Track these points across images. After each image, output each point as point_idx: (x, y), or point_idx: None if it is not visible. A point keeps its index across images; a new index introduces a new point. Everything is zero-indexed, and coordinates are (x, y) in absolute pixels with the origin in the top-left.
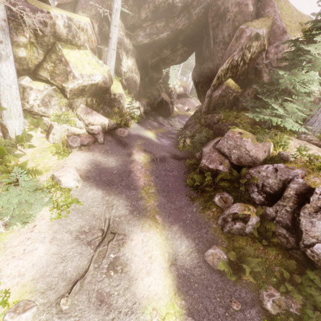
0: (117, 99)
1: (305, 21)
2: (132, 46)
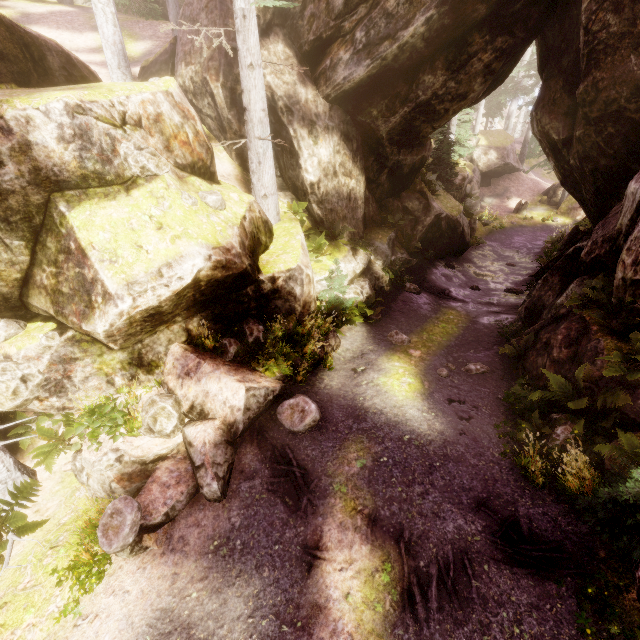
0: (283, 288)
1: None
2: (324, 104)
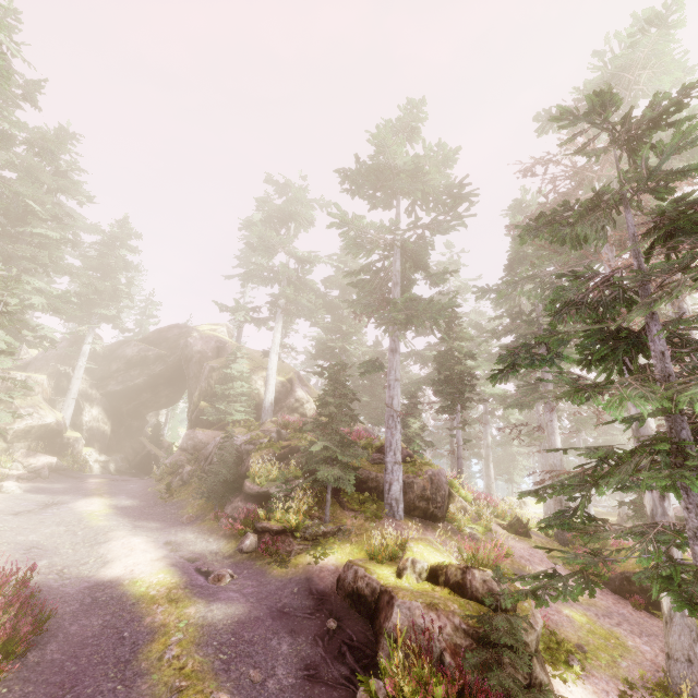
0: (72, 443)
1: (255, 357)
2: (99, 396)
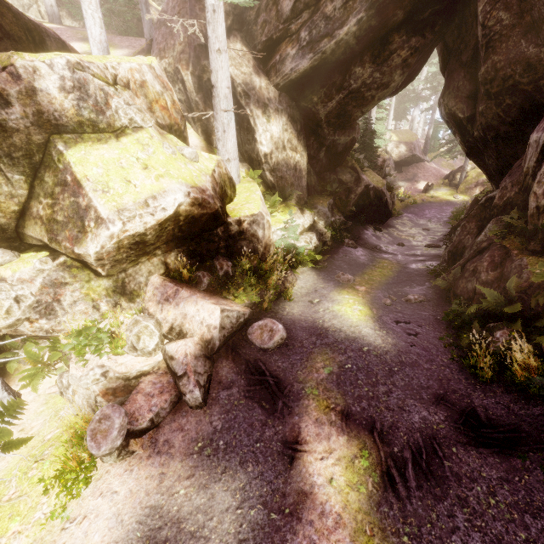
0: (248, 230)
1: None
2: (274, 91)
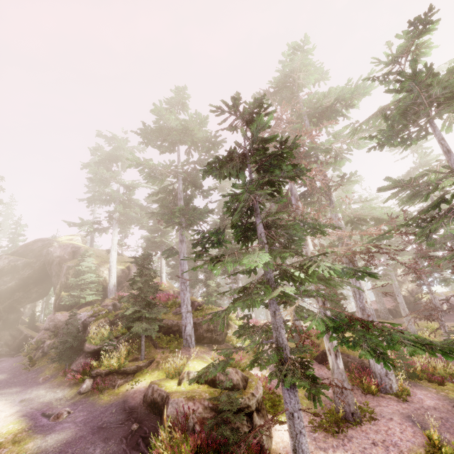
0: None
1: (102, 254)
2: None
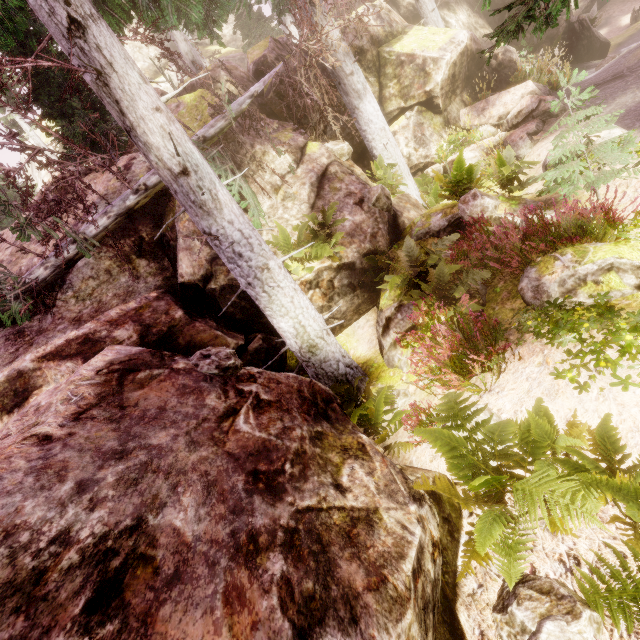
0: (503, 61)
1: None
2: None
